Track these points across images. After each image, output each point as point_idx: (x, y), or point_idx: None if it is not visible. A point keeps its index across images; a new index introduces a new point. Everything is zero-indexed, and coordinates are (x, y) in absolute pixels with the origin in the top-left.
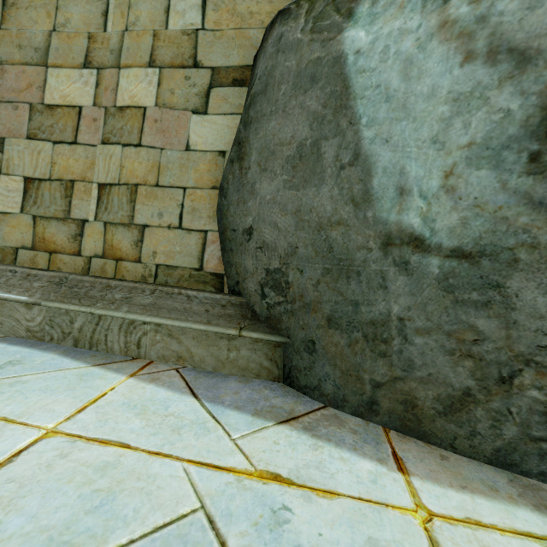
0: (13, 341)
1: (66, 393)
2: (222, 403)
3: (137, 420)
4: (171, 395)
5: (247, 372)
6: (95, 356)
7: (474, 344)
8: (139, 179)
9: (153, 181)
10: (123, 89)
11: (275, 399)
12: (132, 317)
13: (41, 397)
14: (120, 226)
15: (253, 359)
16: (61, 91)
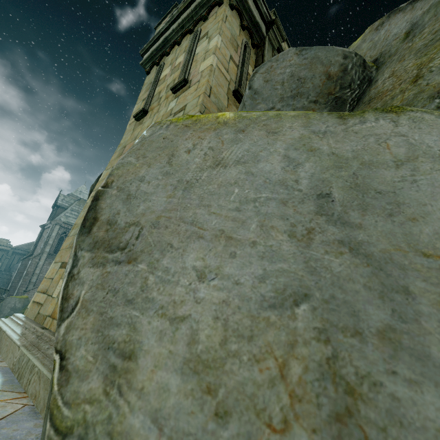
0: (4, 369)
1: None
2: None
3: None
4: None
5: None
6: (12, 386)
7: None
8: None
9: None
10: None
11: None
12: (33, 360)
13: None
14: None
15: None
16: None
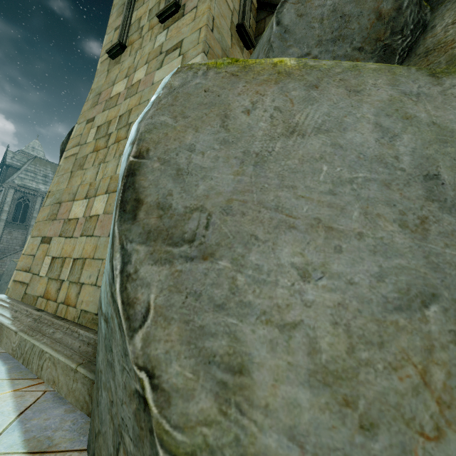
0: (2, 355)
1: None
2: (24, 425)
3: None
4: (9, 410)
5: (78, 403)
6: (21, 372)
7: (112, 405)
8: (88, 255)
9: (92, 256)
10: (94, 207)
11: (62, 432)
12: (41, 347)
13: None
14: (74, 283)
15: (82, 392)
16: (75, 211)
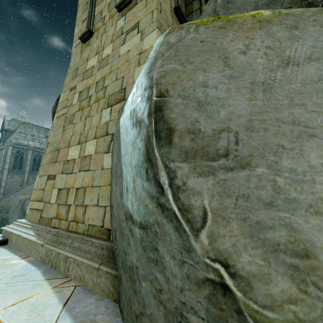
0: (34, 263)
1: (20, 294)
2: (71, 312)
3: (26, 314)
4: (55, 302)
5: (104, 292)
6: (52, 274)
7: (160, 292)
8: (87, 184)
9: (91, 185)
10: (86, 149)
11: (100, 315)
12: (66, 254)
13: (10, 294)
14: (79, 206)
15: (106, 284)
16: (71, 154)
